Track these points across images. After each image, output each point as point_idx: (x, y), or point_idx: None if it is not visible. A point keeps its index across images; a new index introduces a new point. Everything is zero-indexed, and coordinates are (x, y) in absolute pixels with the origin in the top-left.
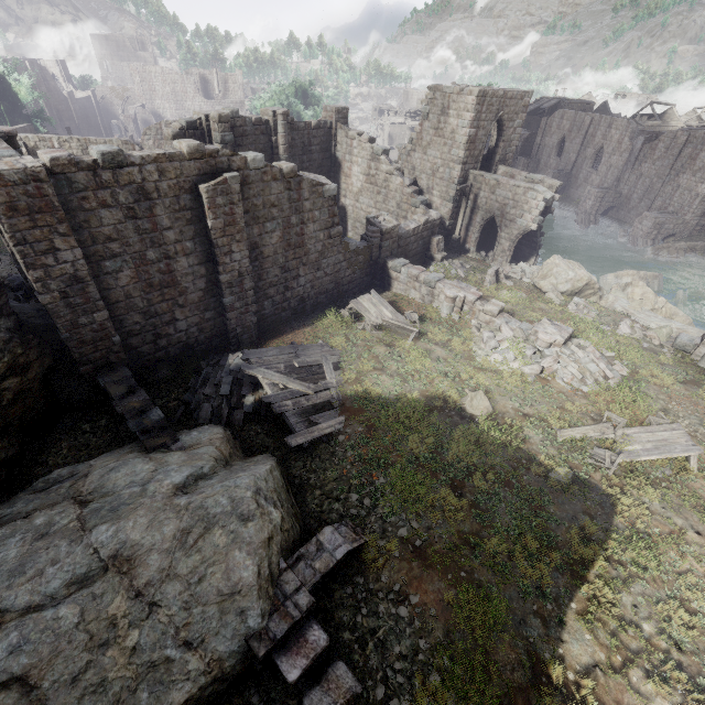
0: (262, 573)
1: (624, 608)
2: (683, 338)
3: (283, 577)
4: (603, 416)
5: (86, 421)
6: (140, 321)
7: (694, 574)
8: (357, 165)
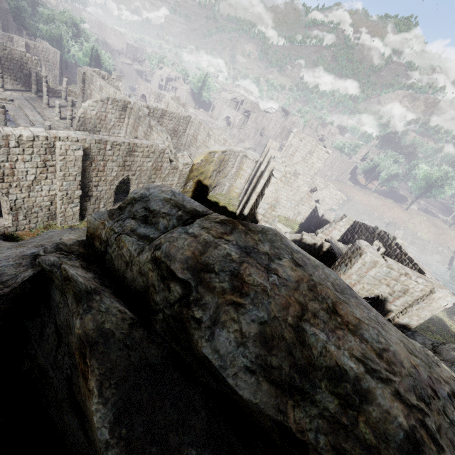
0: None
1: None
2: None
3: None
4: None
5: None
6: None
7: None
8: None
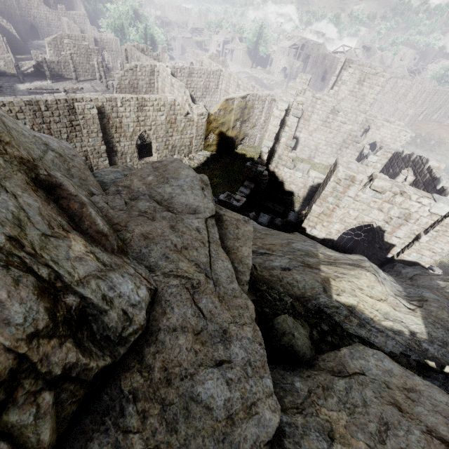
0: None
1: None
2: None
3: None
4: None
5: None
6: None
7: None
8: (317, 115)
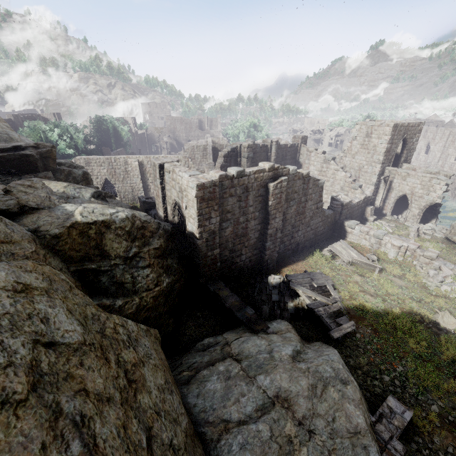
0: (367, 422)
1: None
2: None
3: (377, 427)
4: None
5: (197, 310)
6: (227, 254)
7: None
8: (313, 166)
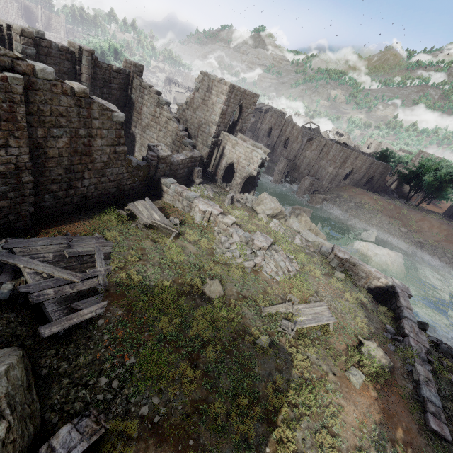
0: None
1: (297, 443)
2: (324, 248)
3: None
4: (287, 297)
5: None
6: None
7: (333, 405)
8: (146, 107)
